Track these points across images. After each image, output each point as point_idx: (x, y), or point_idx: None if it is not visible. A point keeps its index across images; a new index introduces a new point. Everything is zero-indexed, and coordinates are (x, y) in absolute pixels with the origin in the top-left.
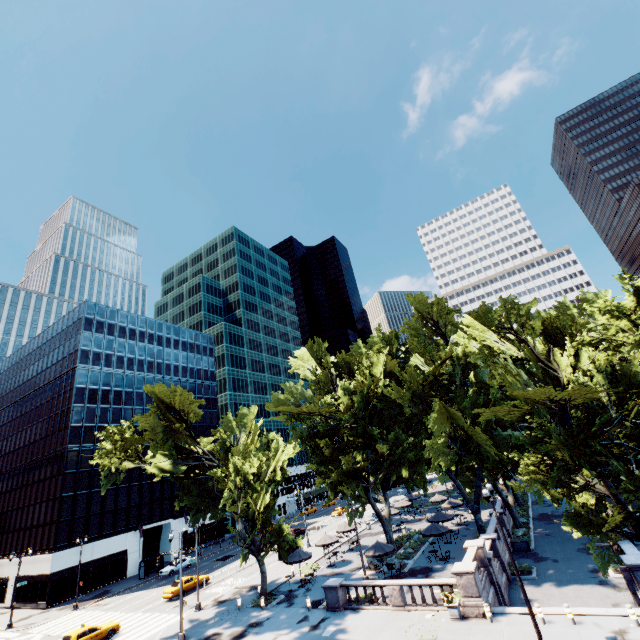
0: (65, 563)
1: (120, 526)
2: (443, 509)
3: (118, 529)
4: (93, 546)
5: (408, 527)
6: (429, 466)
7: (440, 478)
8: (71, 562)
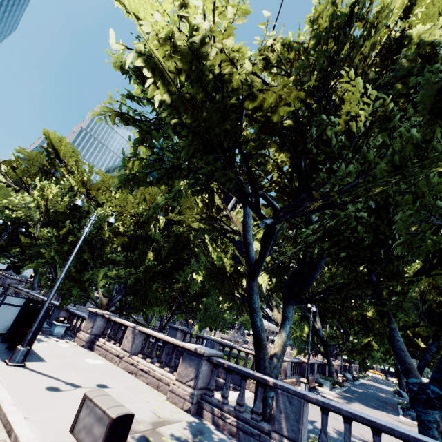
0: None
1: None
2: None
3: None
4: None
5: None
6: None
7: None
8: None
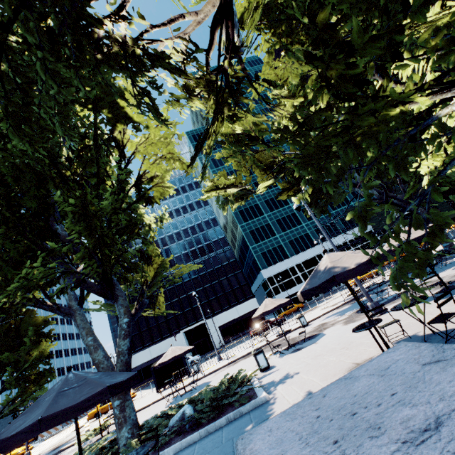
0: (135, 363)
1: (165, 334)
2: None
3: (164, 336)
4: (150, 350)
5: (325, 333)
6: None
7: None
8: (139, 362)
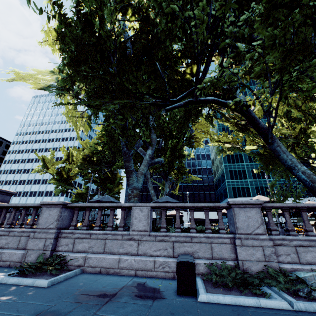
0: None
1: None
2: None
3: None
4: None
5: None
6: (120, 141)
7: None
8: None
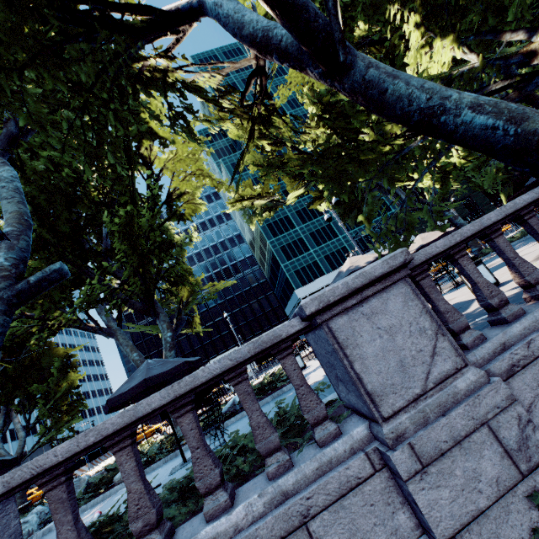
0: None
1: None
2: (520, 245)
3: None
4: None
5: None
6: None
7: (478, 175)
8: None
